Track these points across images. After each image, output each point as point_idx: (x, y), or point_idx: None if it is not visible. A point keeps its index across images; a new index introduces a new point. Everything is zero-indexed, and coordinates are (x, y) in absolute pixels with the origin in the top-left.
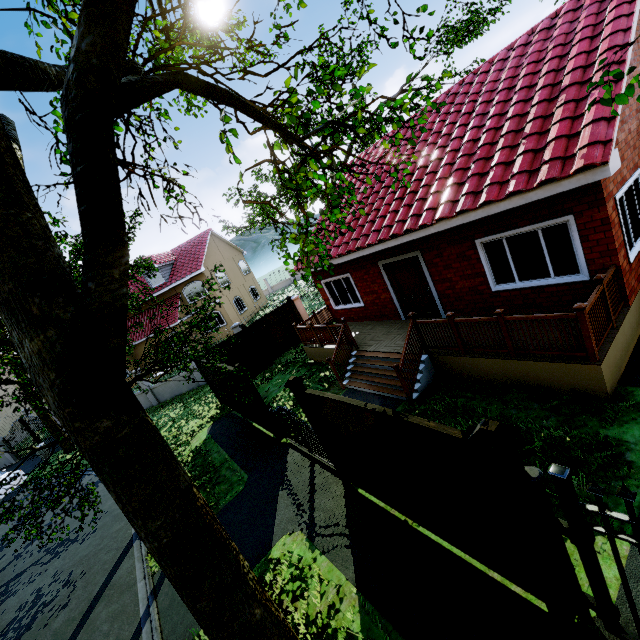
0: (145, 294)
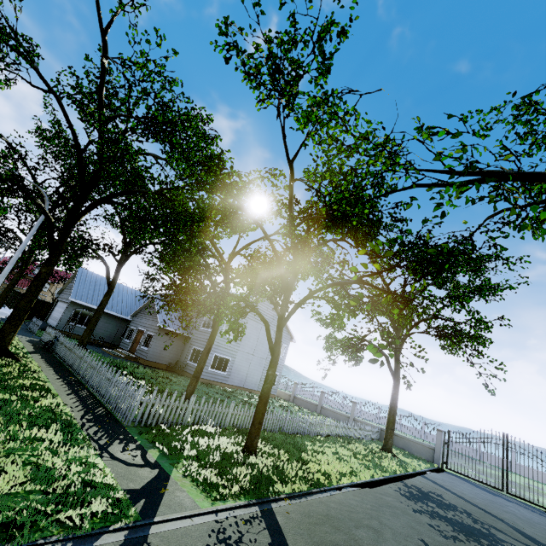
0: (28, 272)
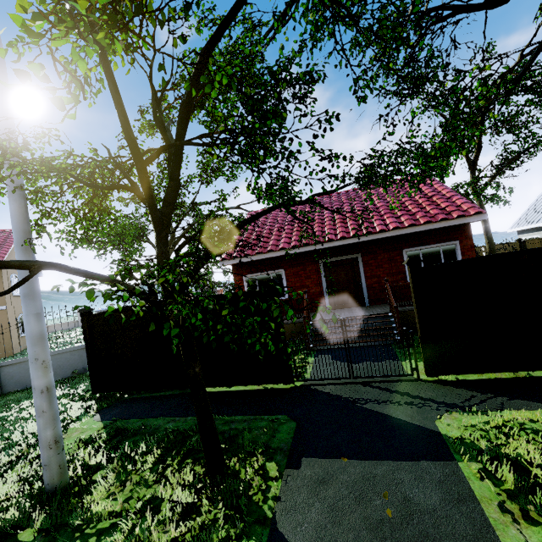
0: None
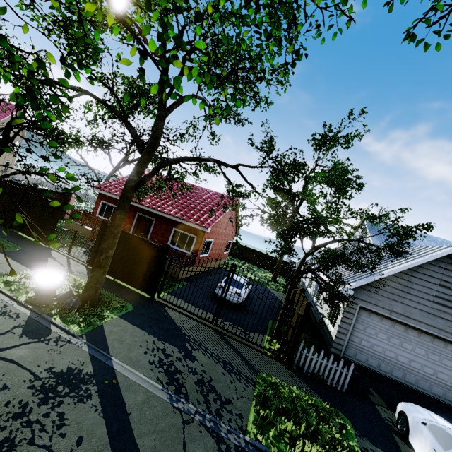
0: None
